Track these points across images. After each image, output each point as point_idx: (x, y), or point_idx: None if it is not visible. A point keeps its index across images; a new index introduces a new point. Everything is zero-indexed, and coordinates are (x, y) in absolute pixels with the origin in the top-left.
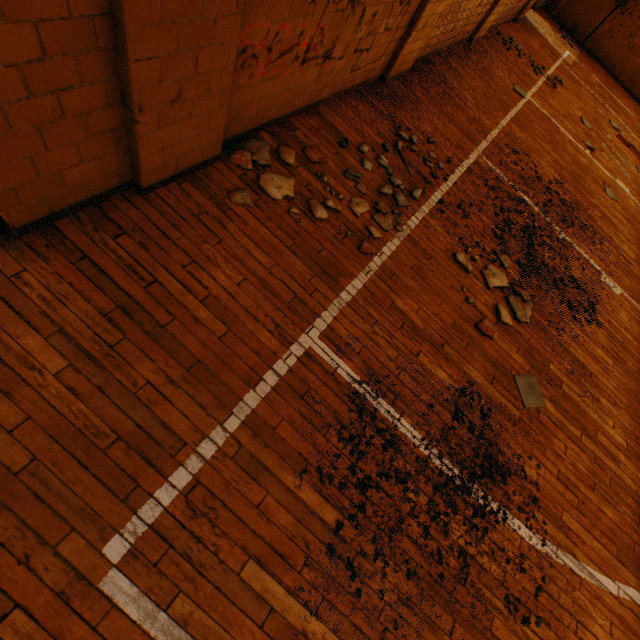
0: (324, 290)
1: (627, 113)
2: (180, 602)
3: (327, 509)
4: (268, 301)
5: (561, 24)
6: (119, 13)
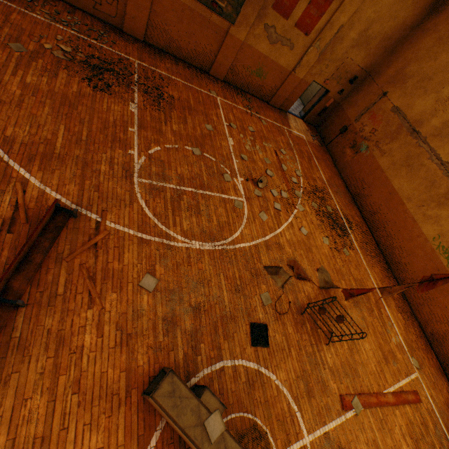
0: None
1: (316, 168)
2: None
3: None
4: None
5: (320, 135)
6: None
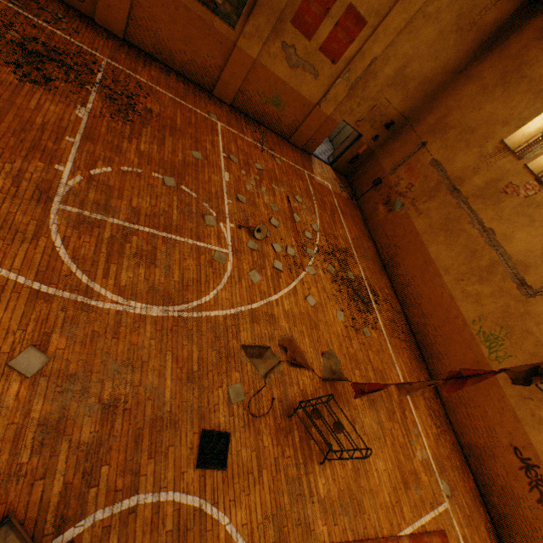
0: None
1: (340, 224)
2: None
3: None
4: None
5: (351, 187)
6: None
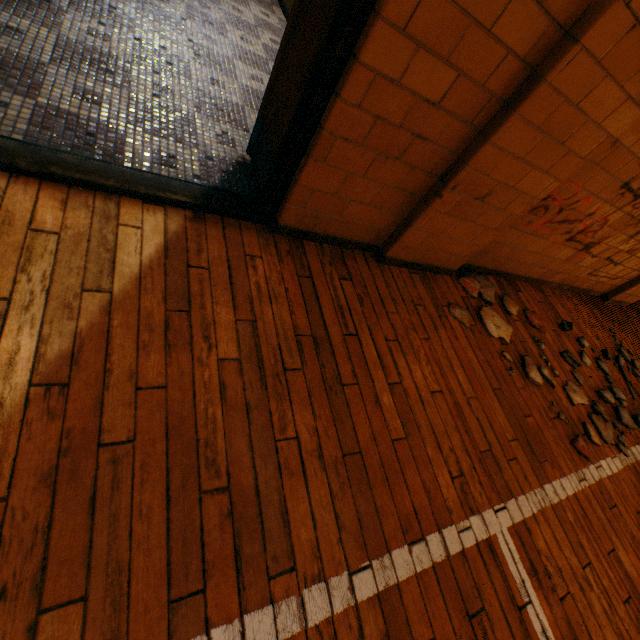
0: (524, 465)
1: None
2: None
3: None
4: (457, 433)
5: None
6: (517, 101)
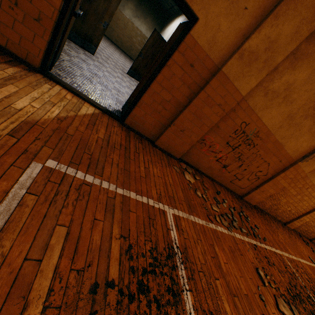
0: (185, 208)
1: None
2: (32, 198)
3: (115, 267)
4: (163, 187)
5: None
6: (187, 106)
